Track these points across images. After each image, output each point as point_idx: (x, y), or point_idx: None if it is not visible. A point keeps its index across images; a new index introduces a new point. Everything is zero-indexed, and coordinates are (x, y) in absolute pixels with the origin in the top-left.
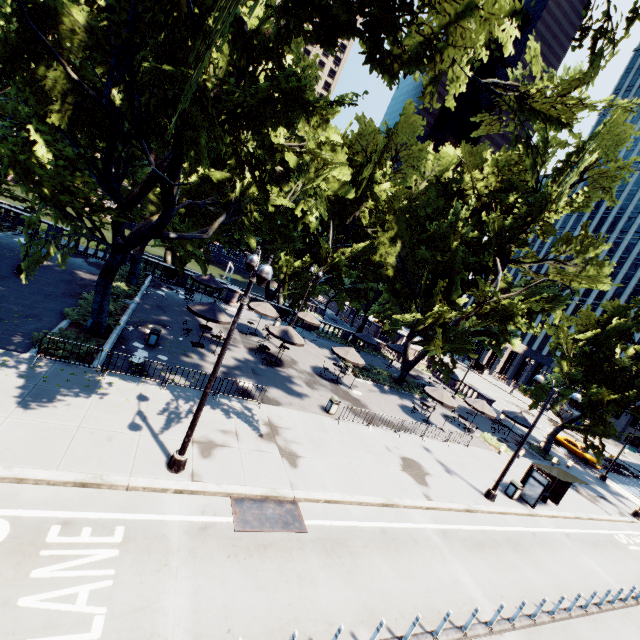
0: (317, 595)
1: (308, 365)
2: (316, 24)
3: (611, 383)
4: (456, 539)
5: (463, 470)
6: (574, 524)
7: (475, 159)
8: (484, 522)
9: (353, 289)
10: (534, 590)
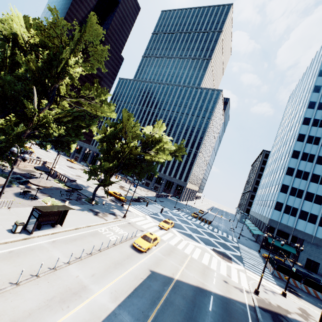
0: None
1: None
2: None
3: (114, 160)
4: None
5: None
6: (70, 233)
7: None
8: None
9: None
10: None
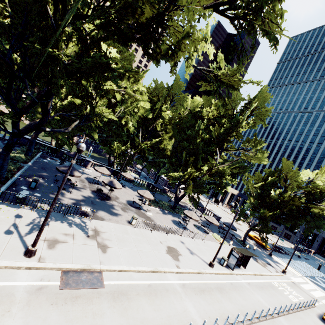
0: (103, 323)
1: (125, 199)
2: (118, 35)
3: (270, 207)
4: (190, 288)
5: (200, 252)
6: (253, 278)
7: (208, 103)
8: (206, 278)
9: (153, 161)
10: (227, 312)
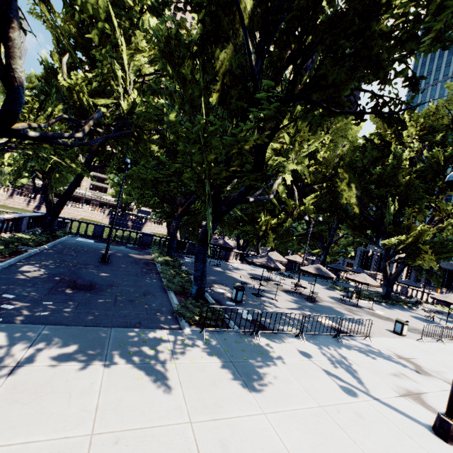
0: None
1: (326, 296)
2: None
3: None
4: None
5: None
6: None
7: None
8: None
9: (306, 233)
10: None
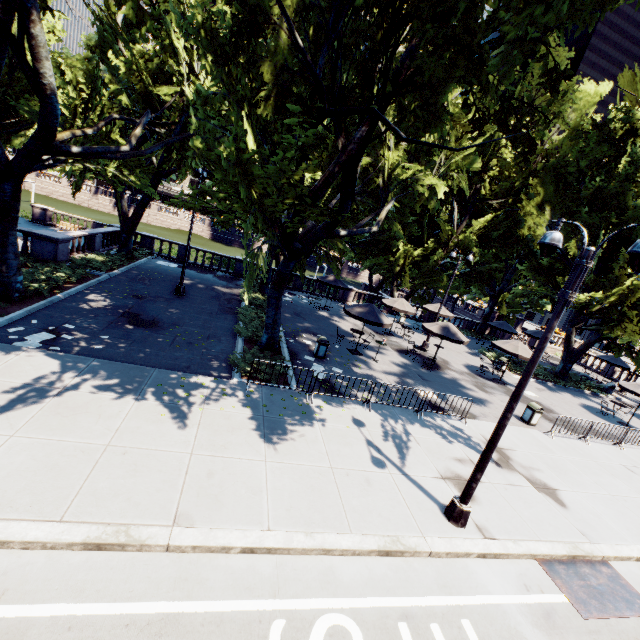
0: None
1: (460, 364)
2: None
3: None
4: None
5: None
6: None
7: None
8: None
9: (470, 273)
10: None
